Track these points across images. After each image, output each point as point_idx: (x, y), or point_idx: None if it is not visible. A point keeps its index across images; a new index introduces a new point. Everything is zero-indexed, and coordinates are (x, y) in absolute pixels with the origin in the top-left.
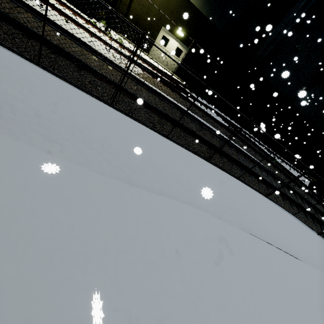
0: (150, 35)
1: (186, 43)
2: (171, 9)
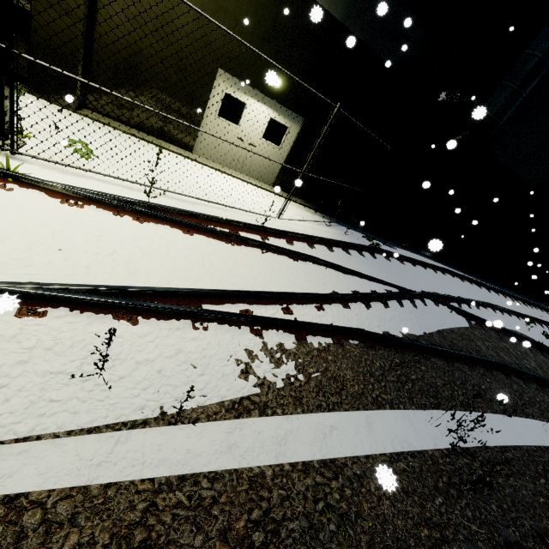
0: (184, 100)
1: (293, 104)
2: (235, 12)
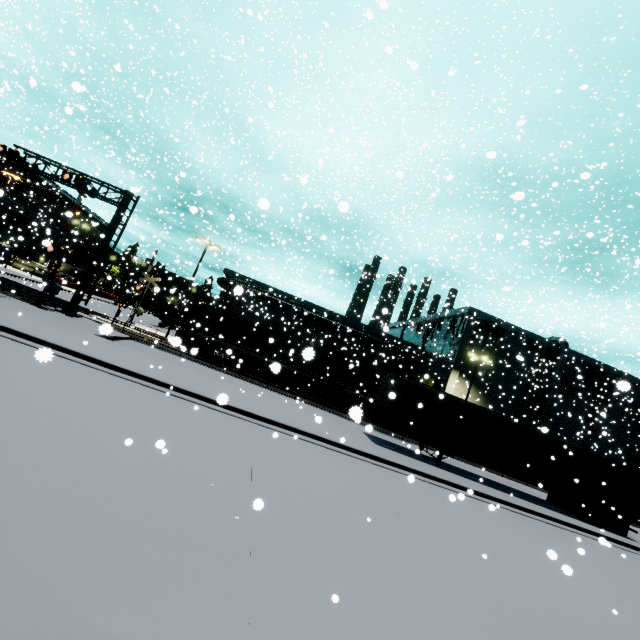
0: None
1: None
2: None
